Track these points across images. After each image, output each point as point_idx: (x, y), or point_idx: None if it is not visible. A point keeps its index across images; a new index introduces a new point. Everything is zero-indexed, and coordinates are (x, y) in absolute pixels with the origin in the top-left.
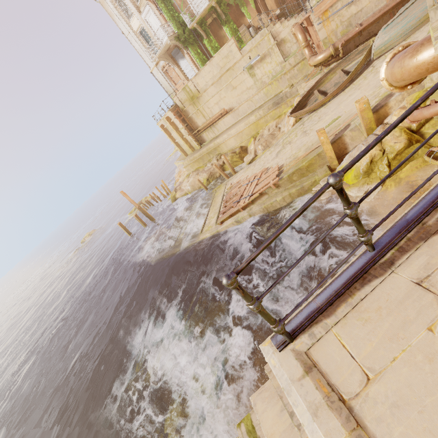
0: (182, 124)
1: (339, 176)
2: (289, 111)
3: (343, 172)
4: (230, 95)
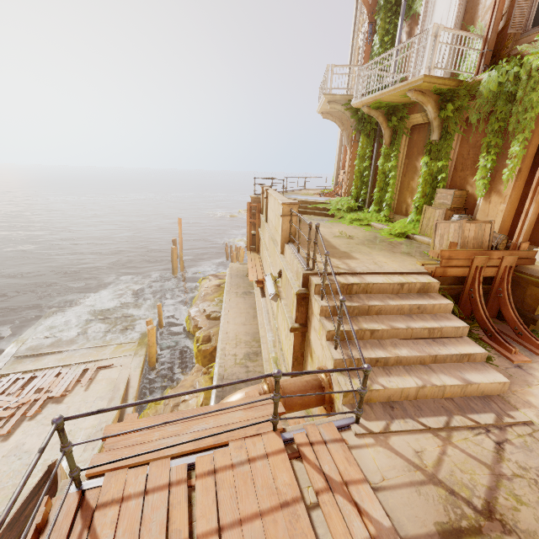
0: (248, 228)
1: None
2: None
3: None
4: None
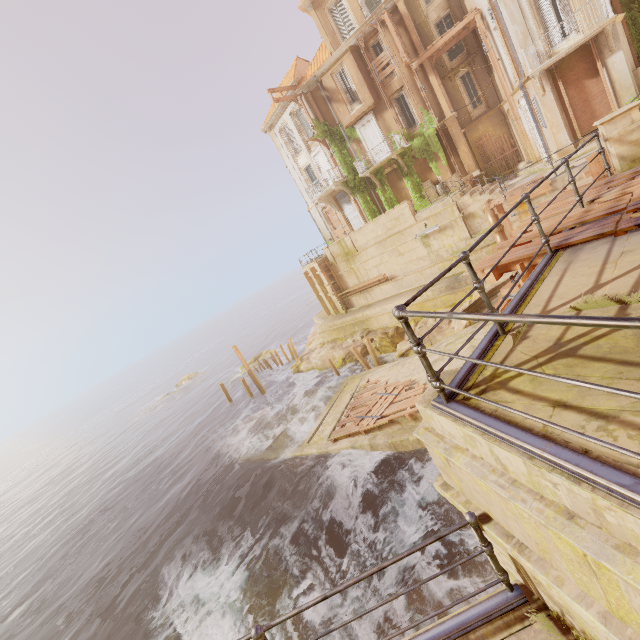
0: (328, 281)
1: (257, 634)
2: (464, 304)
3: (264, 629)
4: (395, 261)
